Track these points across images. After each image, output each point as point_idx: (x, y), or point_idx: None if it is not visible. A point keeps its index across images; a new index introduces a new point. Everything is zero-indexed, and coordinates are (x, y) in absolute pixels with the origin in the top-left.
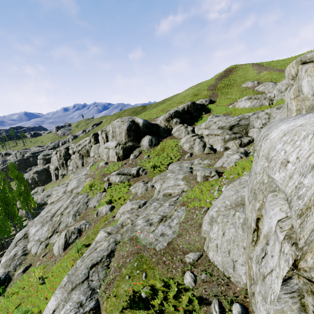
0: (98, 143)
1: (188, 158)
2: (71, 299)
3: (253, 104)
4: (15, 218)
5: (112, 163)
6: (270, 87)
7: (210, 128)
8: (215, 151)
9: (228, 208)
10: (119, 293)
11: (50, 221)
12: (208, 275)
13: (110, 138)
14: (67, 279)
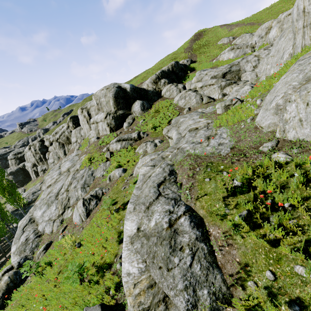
0: (78, 126)
1: (187, 112)
2: (155, 211)
3: (236, 54)
4: (6, 216)
5: (105, 136)
6: (247, 37)
7: (203, 80)
8: (214, 99)
9: (298, 87)
10: (208, 191)
11: (55, 200)
12: (300, 149)
13: (93, 114)
14: (133, 205)
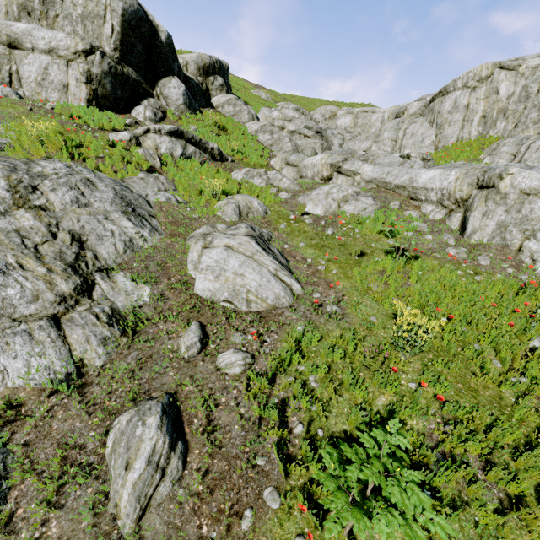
0: None
1: None
2: None
3: None
4: None
5: (68, 104)
6: None
7: (294, 124)
8: None
9: None
10: None
11: None
12: None
13: None
14: None
